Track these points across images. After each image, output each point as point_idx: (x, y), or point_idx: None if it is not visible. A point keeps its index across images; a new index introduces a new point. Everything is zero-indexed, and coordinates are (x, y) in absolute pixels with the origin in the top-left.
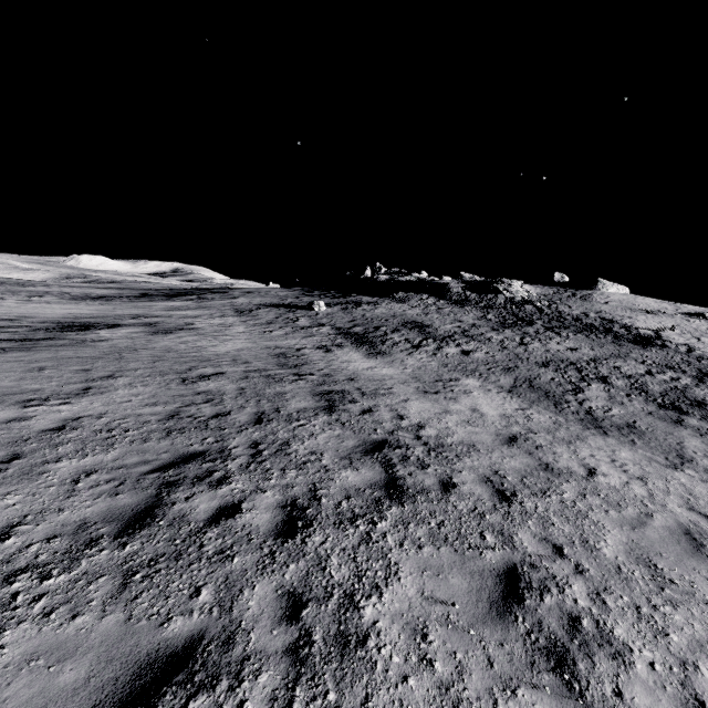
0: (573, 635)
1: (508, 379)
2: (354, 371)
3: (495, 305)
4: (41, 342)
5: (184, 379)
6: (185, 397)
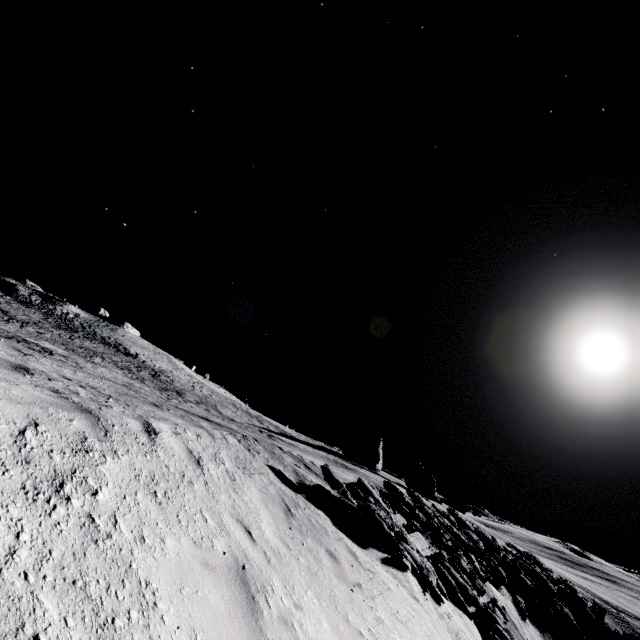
0: (82, 364)
1: (64, 347)
2: None
3: (54, 315)
4: None
5: None
6: None
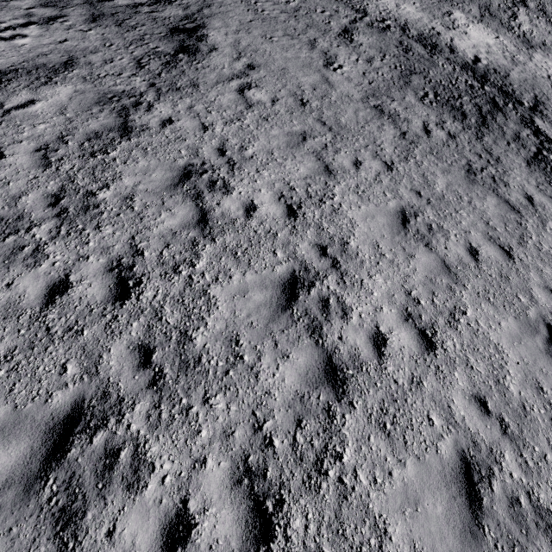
0: None
1: (475, 9)
2: (396, 11)
3: None
4: (182, 2)
5: (343, 37)
6: (371, 53)
